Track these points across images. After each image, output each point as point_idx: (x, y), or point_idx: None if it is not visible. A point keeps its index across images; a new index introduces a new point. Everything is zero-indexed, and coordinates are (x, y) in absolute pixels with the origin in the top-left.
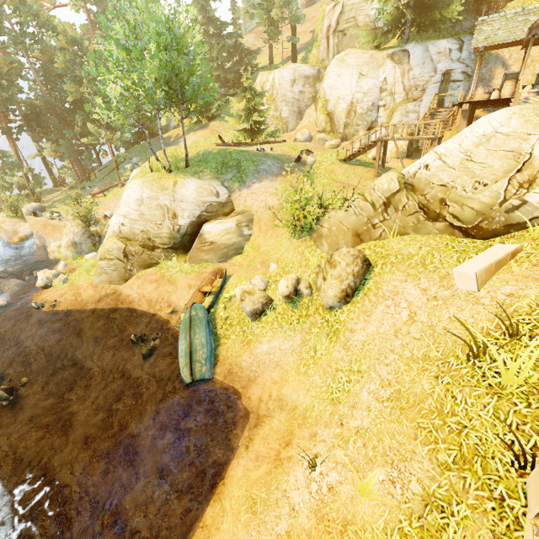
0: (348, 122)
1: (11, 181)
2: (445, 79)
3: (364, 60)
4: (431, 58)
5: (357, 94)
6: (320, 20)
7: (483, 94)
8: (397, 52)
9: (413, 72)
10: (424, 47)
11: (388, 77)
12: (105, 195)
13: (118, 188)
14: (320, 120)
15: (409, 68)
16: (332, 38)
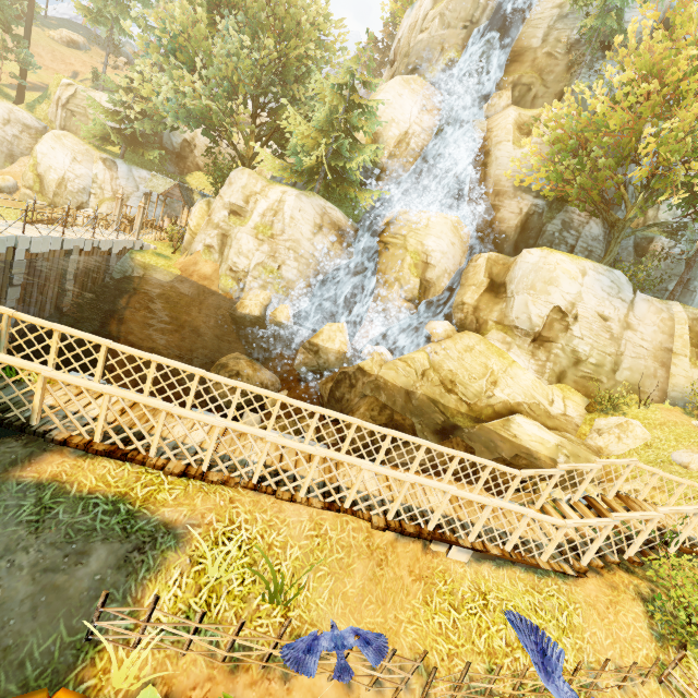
0: (58, 192)
1: None
2: (147, 198)
3: (80, 149)
4: (135, 178)
5: (70, 173)
6: (55, 84)
7: (146, 219)
8: (109, 160)
9: (120, 181)
10: (130, 168)
11: (99, 175)
12: None
13: None
14: (28, 177)
15: (117, 177)
16: (61, 110)
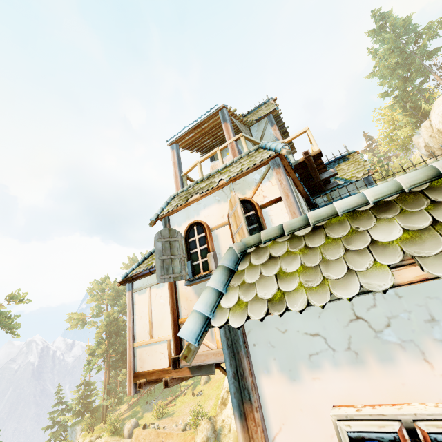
0: None
1: (106, 403)
2: None
3: None
4: None
5: None
6: None
7: None
8: None
9: None
10: None
11: None
12: (174, 404)
13: (181, 396)
14: None
15: None
16: None
